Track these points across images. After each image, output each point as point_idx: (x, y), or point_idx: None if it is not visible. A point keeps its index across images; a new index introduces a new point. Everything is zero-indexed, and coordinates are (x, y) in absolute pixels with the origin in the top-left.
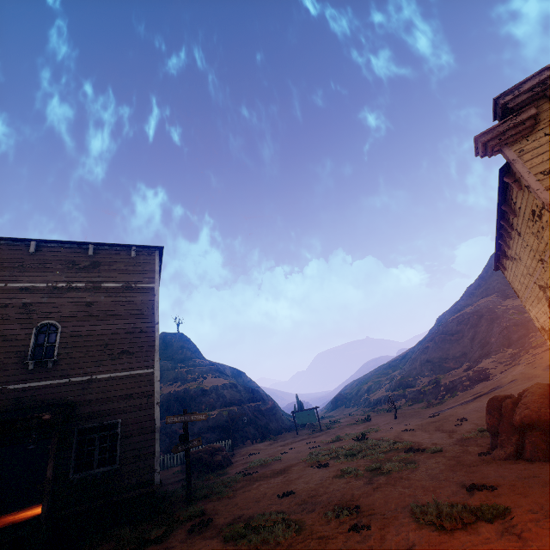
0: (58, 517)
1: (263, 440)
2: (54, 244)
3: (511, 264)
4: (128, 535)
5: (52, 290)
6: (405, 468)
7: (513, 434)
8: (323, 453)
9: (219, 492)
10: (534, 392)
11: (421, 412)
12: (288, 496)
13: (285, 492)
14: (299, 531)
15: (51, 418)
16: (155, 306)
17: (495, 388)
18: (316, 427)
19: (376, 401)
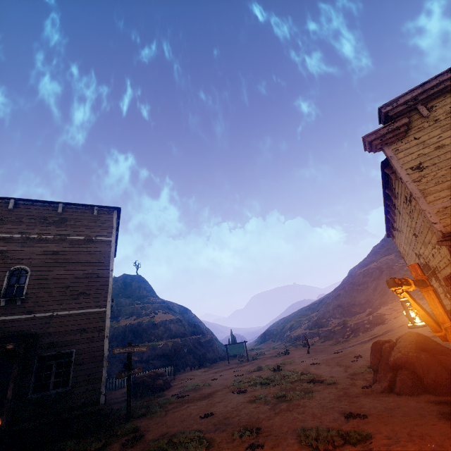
0: (16, 430)
1: (200, 367)
2: (30, 202)
3: (397, 234)
4: (72, 447)
5: (25, 241)
6: (304, 397)
7: (388, 372)
8: (244, 381)
9: (154, 412)
10: (406, 339)
11: (329, 349)
12: (208, 417)
13: (207, 414)
14: (208, 448)
15: (14, 347)
16: (111, 256)
17: (388, 331)
18: (245, 358)
19: (296, 337)
